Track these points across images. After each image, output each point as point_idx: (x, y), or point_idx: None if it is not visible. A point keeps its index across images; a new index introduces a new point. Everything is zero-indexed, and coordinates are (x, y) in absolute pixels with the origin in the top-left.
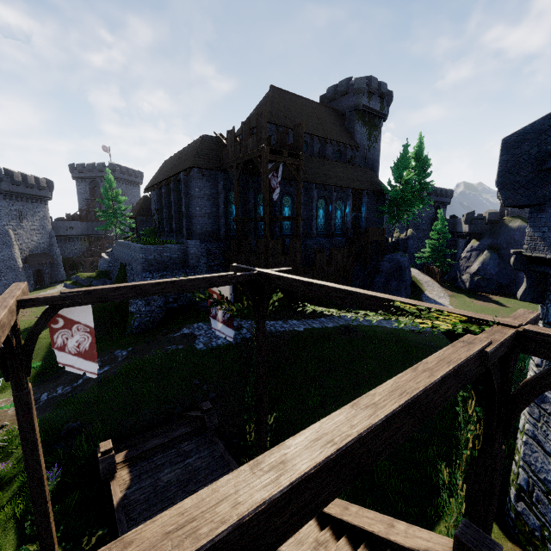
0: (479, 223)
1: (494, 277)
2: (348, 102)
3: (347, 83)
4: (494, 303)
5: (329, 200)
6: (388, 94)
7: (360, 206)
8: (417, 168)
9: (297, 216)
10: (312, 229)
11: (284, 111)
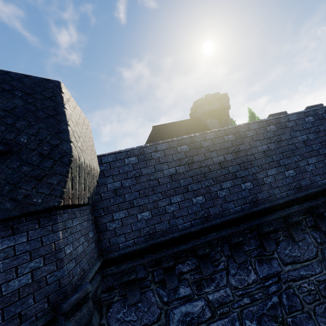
0: None
1: None
2: (199, 112)
3: (195, 104)
4: None
5: None
6: (224, 95)
7: None
8: None
9: None
10: None
11: (158, 135)
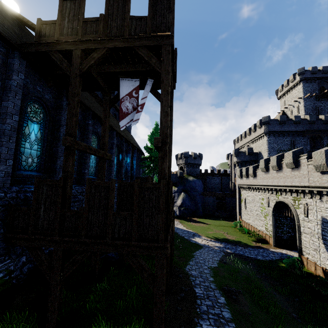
0: (175, 177)
1: (190, 207)
2: None
3: None
4: (201, 223)
5: (120, 149)
6: None
7: (132, 159)
8: None
9: (169, 152)
10: (111, 174)
11: None
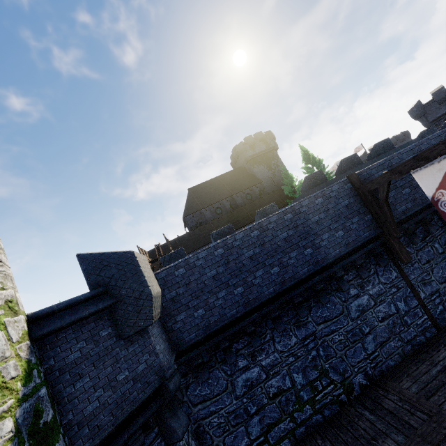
0: None
1: None
2: (241, 160)
3: (235, 151)
4: None
5: None
6: (267, 134)
7: None
8: (310, 169)
9: None
10: None
11: (197, 200)
